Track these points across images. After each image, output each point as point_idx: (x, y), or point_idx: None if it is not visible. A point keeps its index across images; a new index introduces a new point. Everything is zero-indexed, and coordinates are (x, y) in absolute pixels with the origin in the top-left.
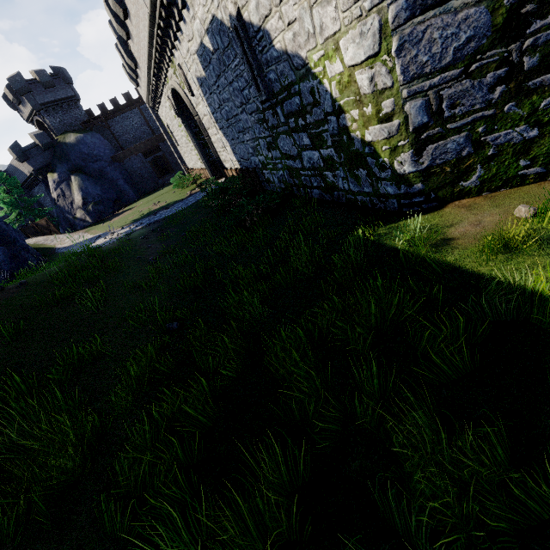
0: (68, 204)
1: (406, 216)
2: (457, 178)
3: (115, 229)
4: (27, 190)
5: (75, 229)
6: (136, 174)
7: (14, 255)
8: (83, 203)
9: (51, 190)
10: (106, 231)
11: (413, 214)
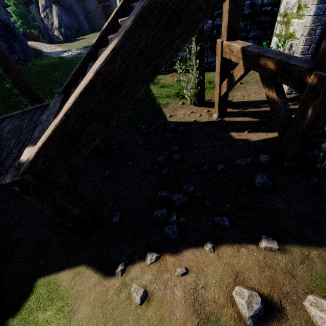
0: (50, 24)
1: (159, 74)
2: (173, 65)
3: (74, 49)
4: (25, 5)
5: (53, 42)
6: (91, 14)
7: (22, 50)
8: (59, 26)
9: (40, 11)
10: (67, 50)
11: (161, 74)
